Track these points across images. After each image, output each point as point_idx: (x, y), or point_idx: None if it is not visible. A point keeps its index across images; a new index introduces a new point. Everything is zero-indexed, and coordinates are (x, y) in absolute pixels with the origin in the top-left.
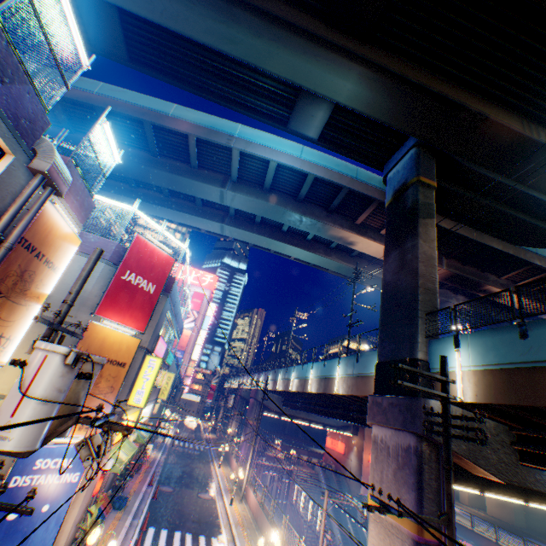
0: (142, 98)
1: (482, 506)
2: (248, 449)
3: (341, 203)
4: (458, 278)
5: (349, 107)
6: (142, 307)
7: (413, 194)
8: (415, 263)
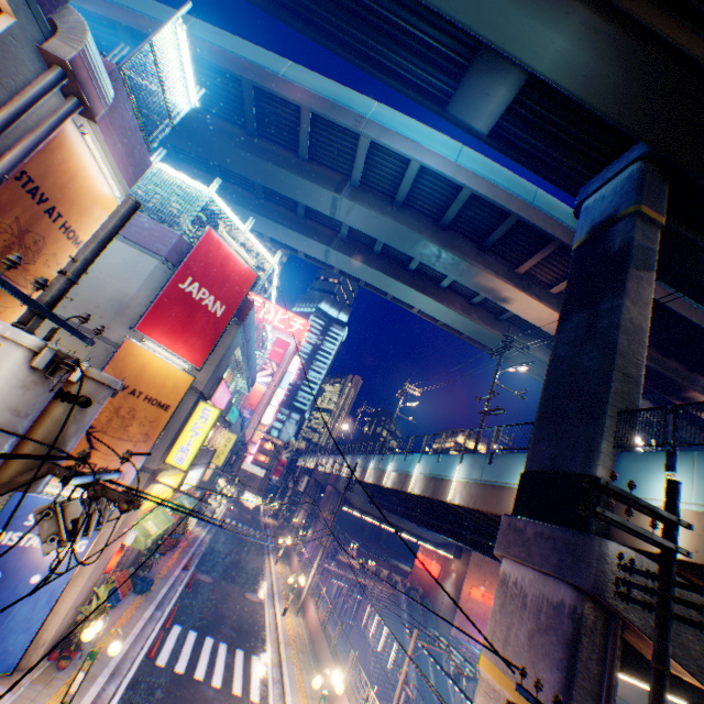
0: (244, 47)
1: None
2: (315, 547)
3: (502, 239)
4: (651, 374)
5: (551, 82)
6: (202, 333)
7: (625, 231)
8: (614, 333)
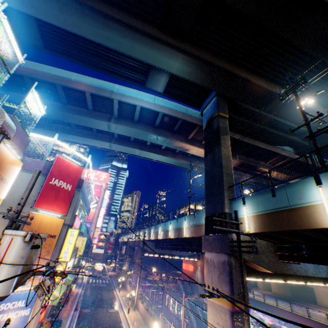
0: (54, 70)
1: (269, 288)
2: (136, 277)
3: (179, 127)
4: (245, 165)
5: (179, 76)
6: (64, 199)
7: (217, 122)
8: (220, 160)
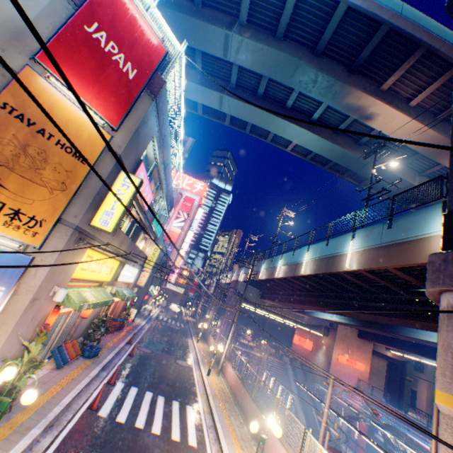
0: None
1: None
2: (224, 332)
3: (370, 56)
4: None
5: None
6: (114, 91)
7: None
8: None
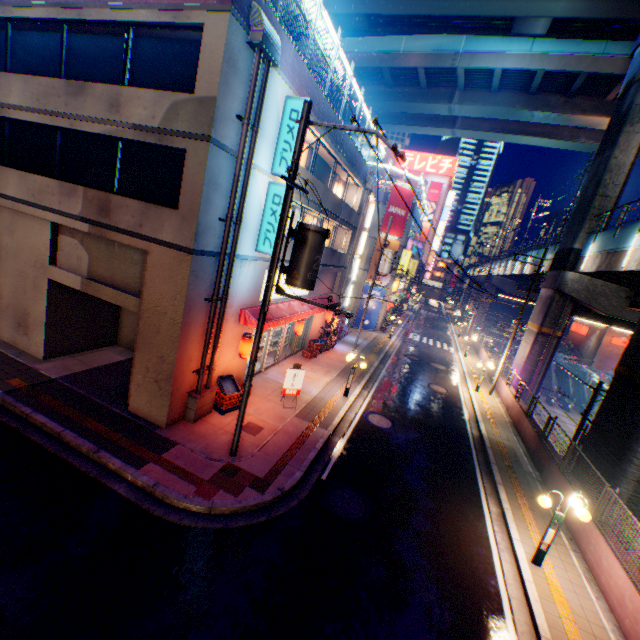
0: (377, 43)
1: None
2: (479, 320)
3: (582, 86)
4: None
5: (566, 18)
6: (398, 225)
7: (630, 97)
8: (601, 175)
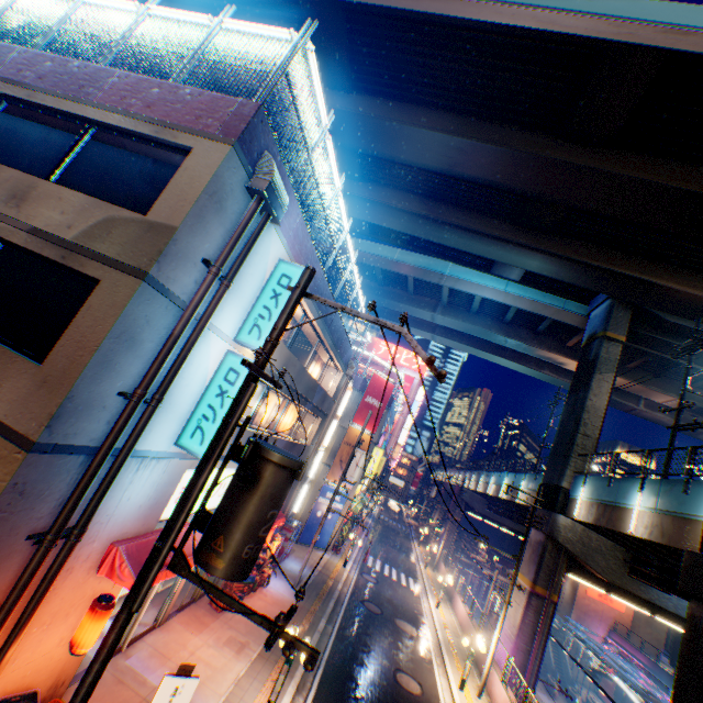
0: (374, 247)
1: None
2: (447, 540)
3: (547, 328)
4: None
5: (538, 274)
6: (374, 417)
7: (596, 348)
8: (580, 412)
